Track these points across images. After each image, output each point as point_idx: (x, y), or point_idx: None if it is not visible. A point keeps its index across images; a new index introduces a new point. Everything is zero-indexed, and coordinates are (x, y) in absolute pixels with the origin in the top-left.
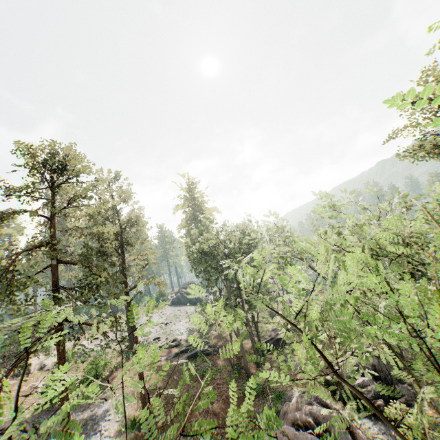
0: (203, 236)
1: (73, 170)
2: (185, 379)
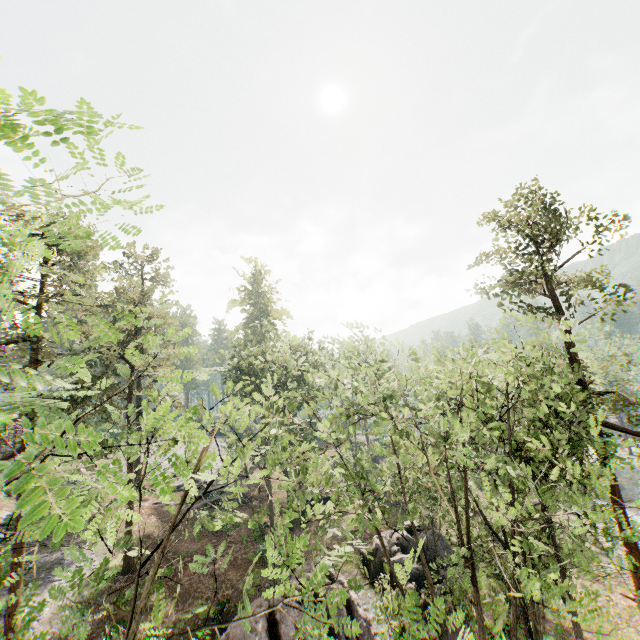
0: (247, 349)
1: (78, 252)
2: (191, 532)
